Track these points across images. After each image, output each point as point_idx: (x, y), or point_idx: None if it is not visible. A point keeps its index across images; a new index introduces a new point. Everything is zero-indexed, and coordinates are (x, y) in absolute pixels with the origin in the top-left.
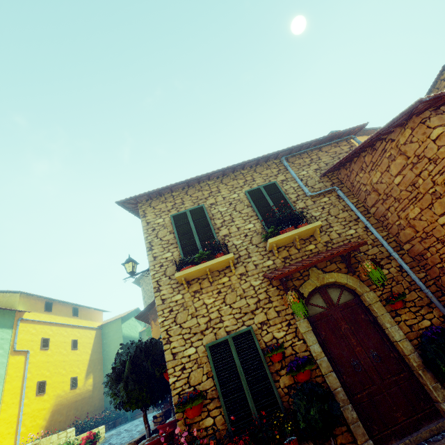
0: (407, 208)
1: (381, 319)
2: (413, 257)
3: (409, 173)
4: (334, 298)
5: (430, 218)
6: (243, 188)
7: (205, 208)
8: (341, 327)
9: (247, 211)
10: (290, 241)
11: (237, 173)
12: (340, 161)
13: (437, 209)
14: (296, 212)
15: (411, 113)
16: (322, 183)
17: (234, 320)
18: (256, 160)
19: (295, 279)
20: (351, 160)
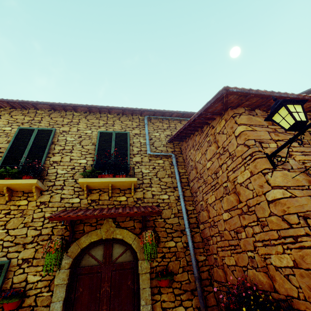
0: (209, 193)
1: (140, 293)
2: (203, 238)
3: (216, 162)
4: (115, 255)
5: (219, 210)
6: (100, 128)
7: (54, 132)
8: (102, 288)
9: (90, 148)
10: (106, 187)
11: (103, 115)
12: (177, 133)
13: (225, 204)
14: (128, 163)
15: (225, 103)
16: (166, 148)
17: (0, 247)
18: (121, 110)
19: (88, 225)
20: (189, 135)
